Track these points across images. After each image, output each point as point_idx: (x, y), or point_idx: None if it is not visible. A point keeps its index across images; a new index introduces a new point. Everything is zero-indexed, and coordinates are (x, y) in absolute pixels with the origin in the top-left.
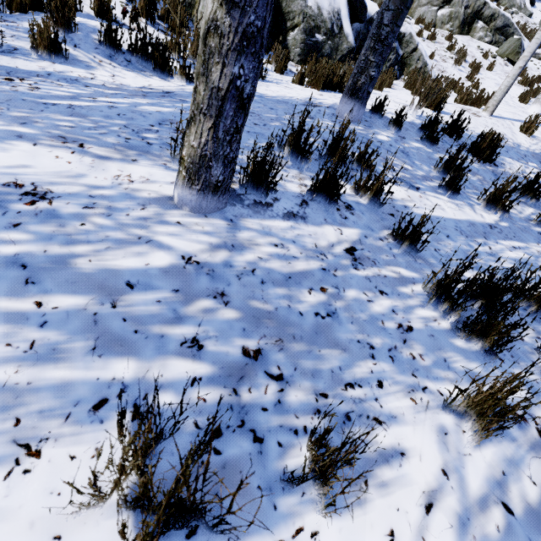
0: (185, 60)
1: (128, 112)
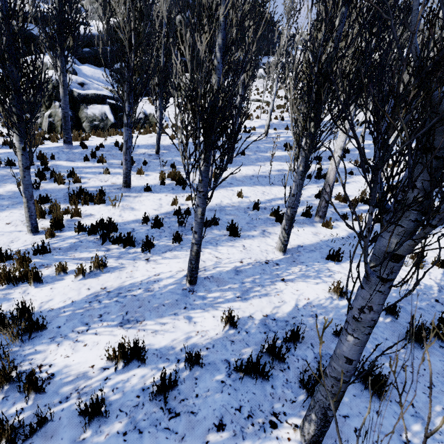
0: None
1: None
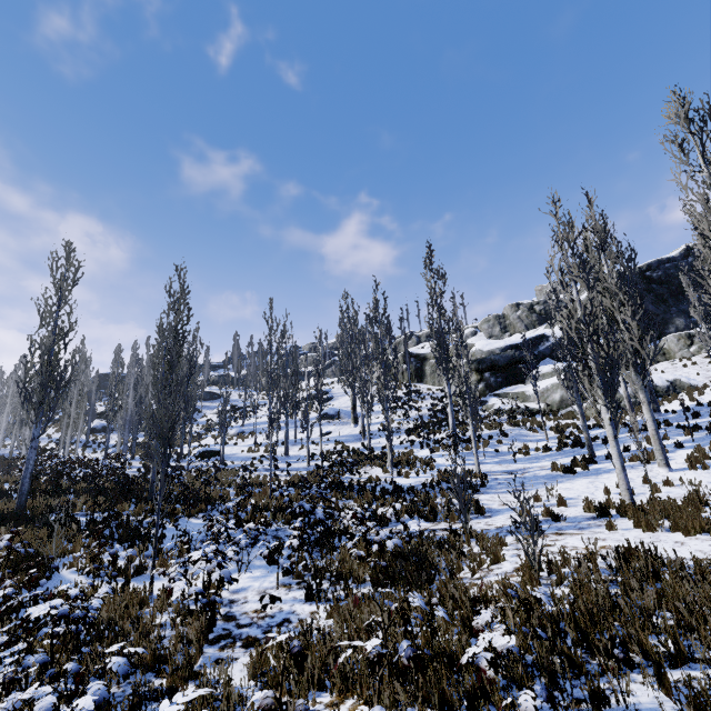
0: None
1: None
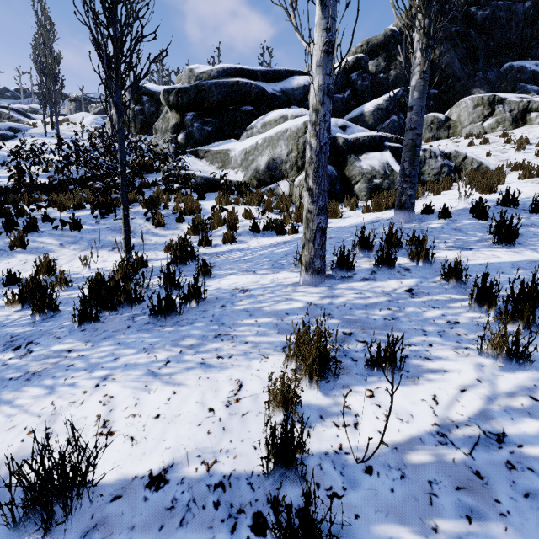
0: (293, 224)
1: (270, 255)
